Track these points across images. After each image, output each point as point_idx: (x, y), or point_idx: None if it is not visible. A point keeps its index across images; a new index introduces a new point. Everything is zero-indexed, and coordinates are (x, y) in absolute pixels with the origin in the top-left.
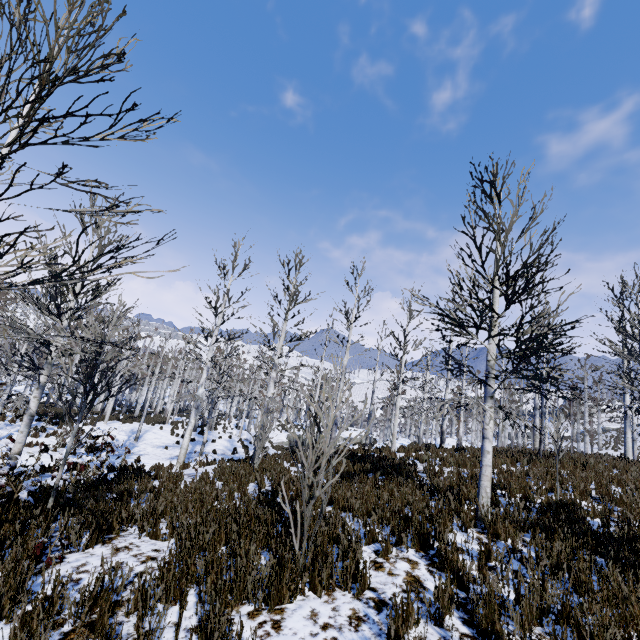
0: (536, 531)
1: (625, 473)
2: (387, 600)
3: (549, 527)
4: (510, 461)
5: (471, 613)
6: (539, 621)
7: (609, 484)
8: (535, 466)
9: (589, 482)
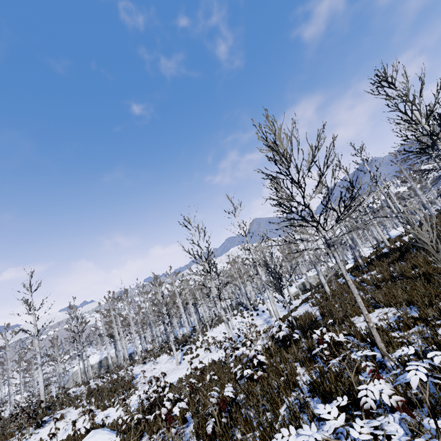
0: None
1: None
2: None
3: None
4: None
5: None
6: None
7: None
8: None
9: None
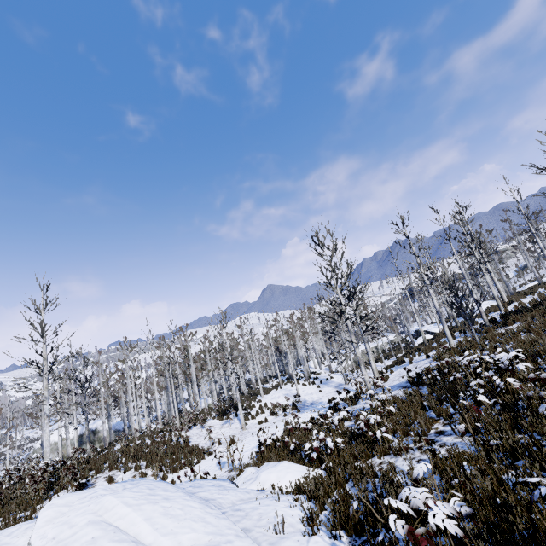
0: None
1: None
2: None
3: None
4: None
5: None
6: None
7: None
8: None
9: None
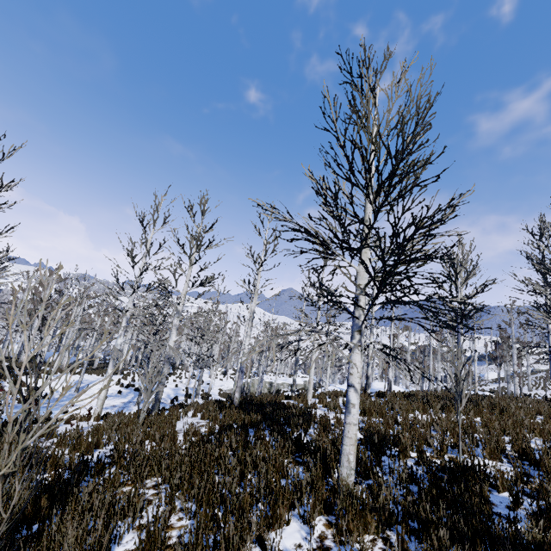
0: (401, 530)
1: (549, 420)
2: None
3: (425, 520)
4: (422, 408)
5: None
6: None
7: (530, 435)
8: (449, 413)
9: (506, 433)
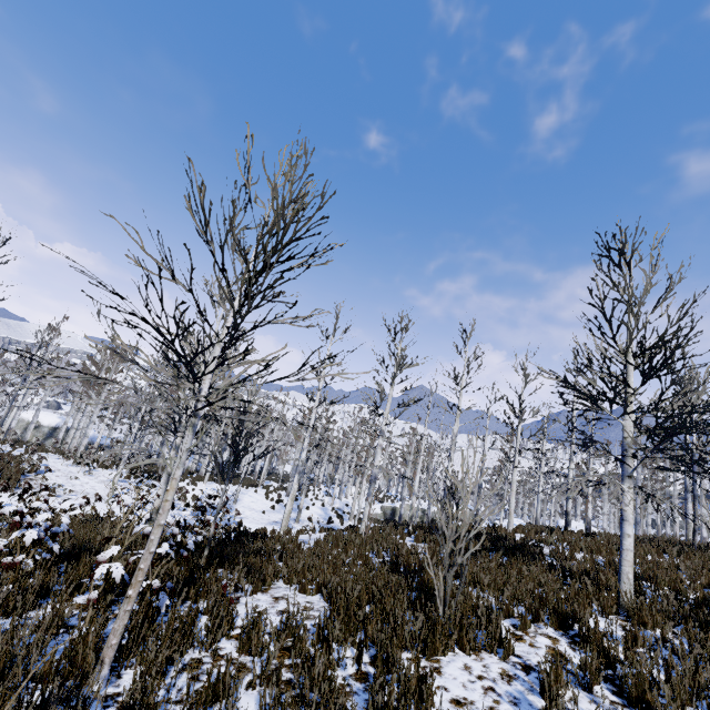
0: (688, 623)
1: None
2: (533, 666)
3: (704, 621)
4: (655, 551)
5: (620, 686)
6: (693, 702)
7: None
8: (688, 559)
9: None
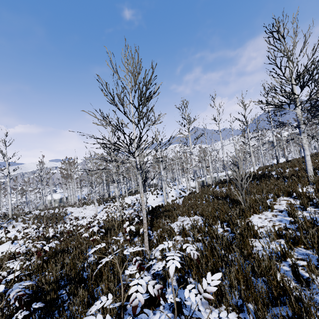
0: None
1: None
2: (282, 210)
3: None
4: (318, 158)
5: (316, 205)
6: None
7: None
8: None
9: None
